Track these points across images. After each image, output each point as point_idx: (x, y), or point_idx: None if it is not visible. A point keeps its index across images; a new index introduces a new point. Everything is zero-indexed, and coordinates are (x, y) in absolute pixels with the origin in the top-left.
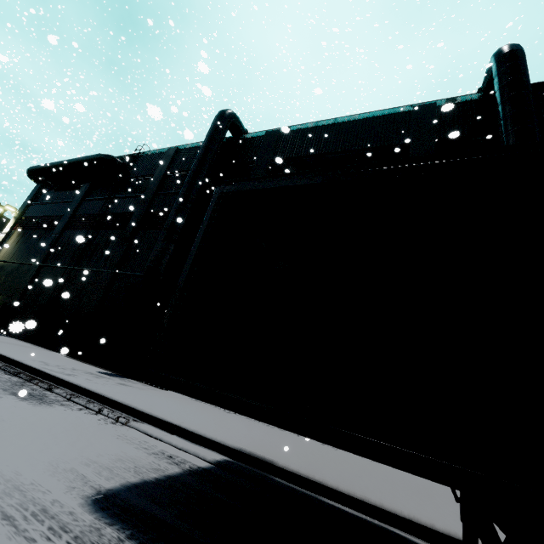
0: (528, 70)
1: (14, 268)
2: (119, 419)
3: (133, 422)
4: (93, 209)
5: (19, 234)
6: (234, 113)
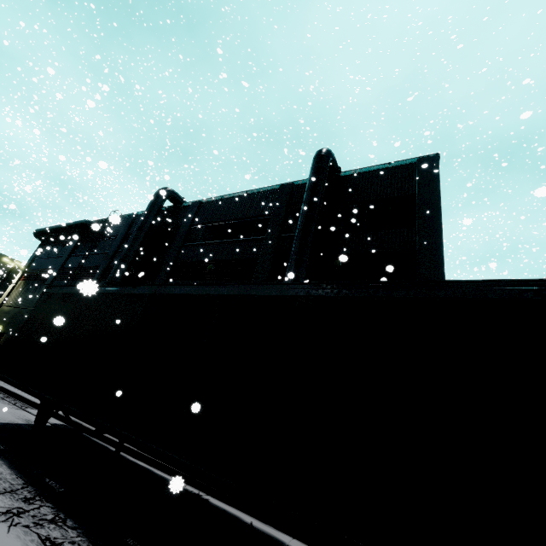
0: (324, 169)
1: (16, 311)
2: (22, 407)
3: (28, 408)
4: (76, 263)
5: (23, 284)
6: (169, 190)
